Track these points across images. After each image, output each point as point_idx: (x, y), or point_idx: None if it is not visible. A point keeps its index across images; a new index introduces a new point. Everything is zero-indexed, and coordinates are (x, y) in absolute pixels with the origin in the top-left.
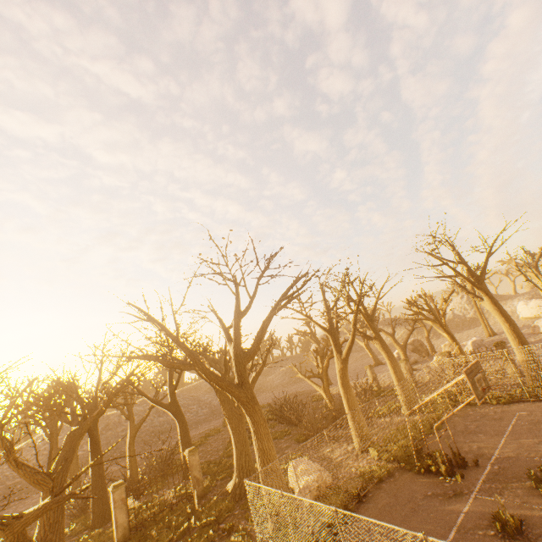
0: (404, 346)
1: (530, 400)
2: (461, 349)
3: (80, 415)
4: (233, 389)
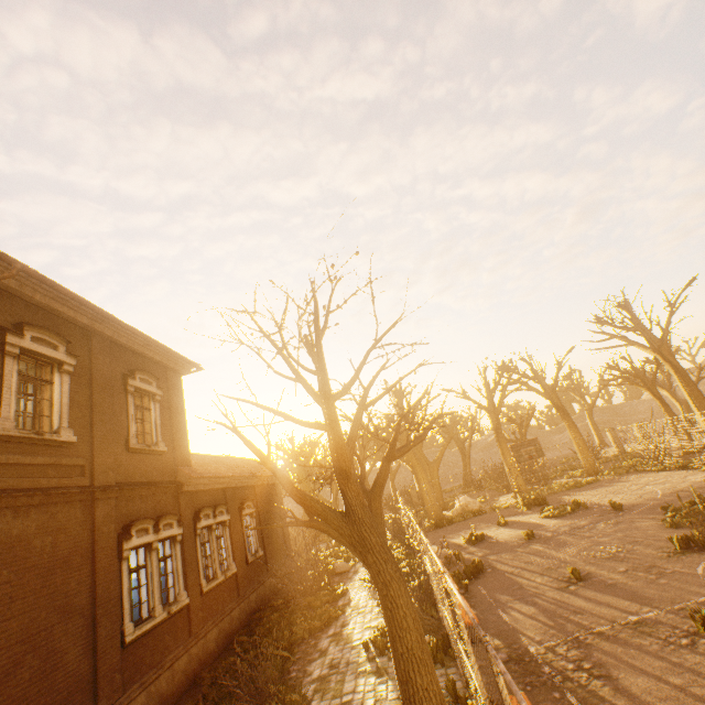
0: (686, 402)
1: (675, 470)
2: (673, 415)
3: None
4: None
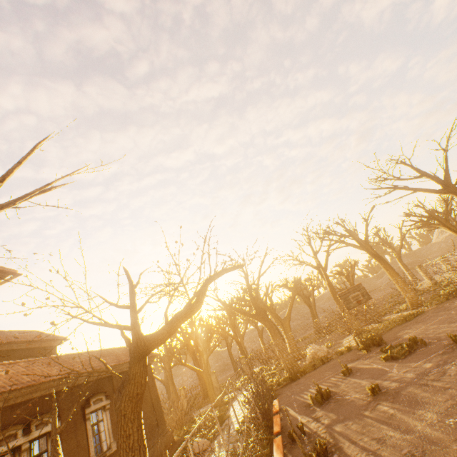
0: None
1: None
2: None
3: (223, 329)
4: (251, 315)
